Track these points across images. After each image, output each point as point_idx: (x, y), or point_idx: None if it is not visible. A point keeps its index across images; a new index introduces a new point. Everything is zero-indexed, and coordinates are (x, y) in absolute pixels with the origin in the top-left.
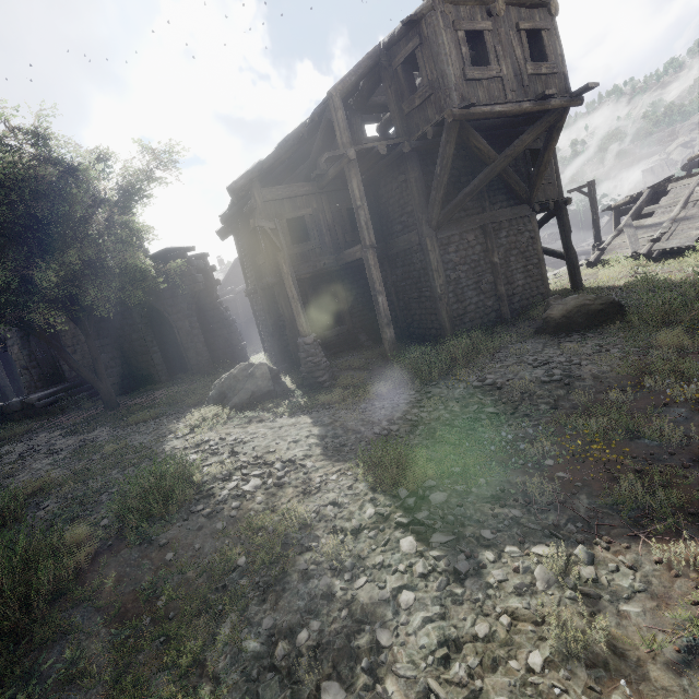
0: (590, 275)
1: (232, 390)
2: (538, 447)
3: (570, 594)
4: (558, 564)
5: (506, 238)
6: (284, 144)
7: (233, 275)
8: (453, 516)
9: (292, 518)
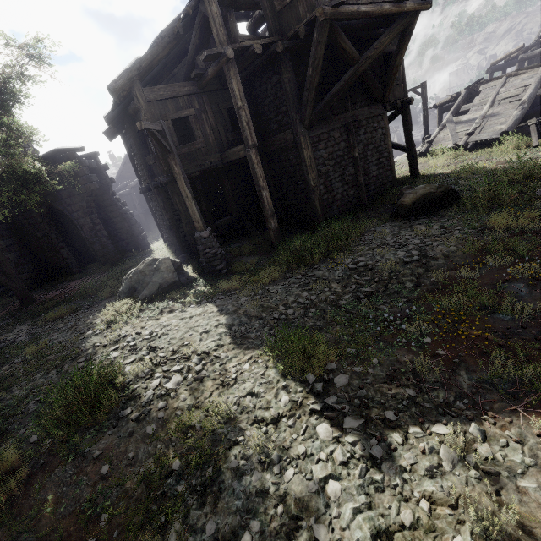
0: (422, 164)
1: (140, 284)
2: (416, 326)
3: (475, 475)
4: (460, 445)
5: (364, 135)
6: (160, 41)
7: (125, 171)
8: (358, 398)
9: (216, 413)
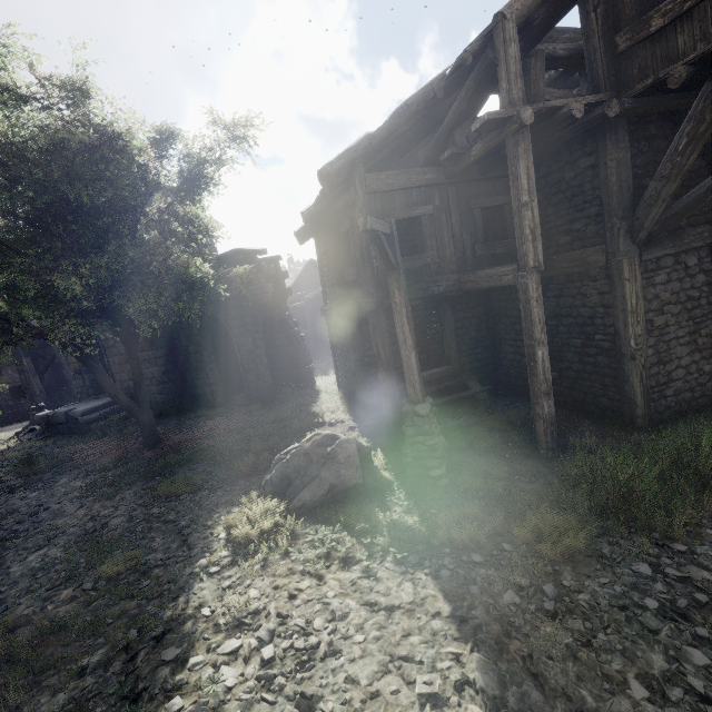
0: None
1: (300, 474)
2: None
3: None
4: None
5: None
6: (404, 110)
7: (303, 279)
8: None
9: None
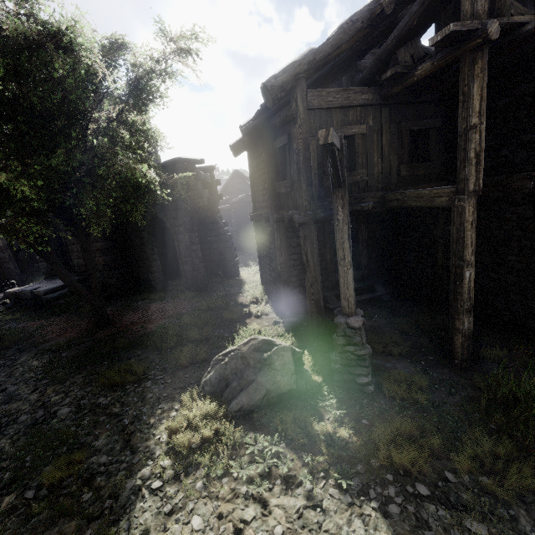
0: None
1: (237, 377)
2: None
3: None
4: None
5: None
6: (349, 26)
7: (229, 186)
8: None
9: None
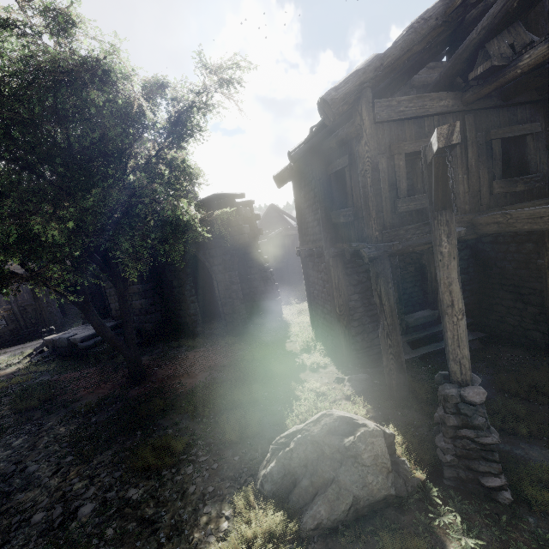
0: None
1: (308, 471)
2: None
3: None
4: None
5: None
6: (421, 24)
7: (265, 220)
8: None
9: None
